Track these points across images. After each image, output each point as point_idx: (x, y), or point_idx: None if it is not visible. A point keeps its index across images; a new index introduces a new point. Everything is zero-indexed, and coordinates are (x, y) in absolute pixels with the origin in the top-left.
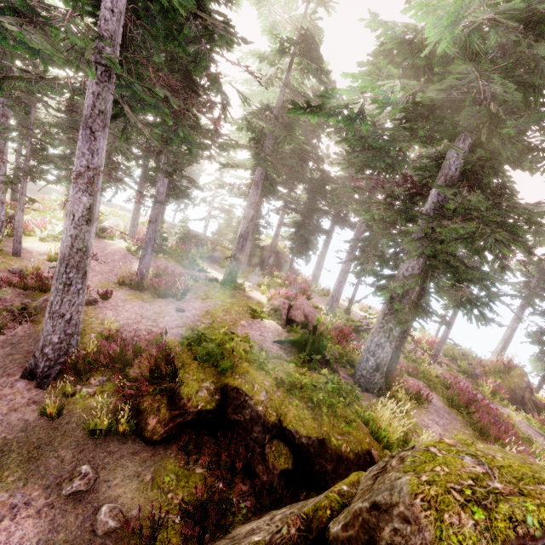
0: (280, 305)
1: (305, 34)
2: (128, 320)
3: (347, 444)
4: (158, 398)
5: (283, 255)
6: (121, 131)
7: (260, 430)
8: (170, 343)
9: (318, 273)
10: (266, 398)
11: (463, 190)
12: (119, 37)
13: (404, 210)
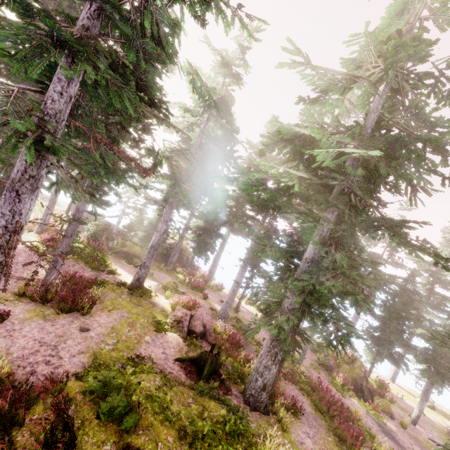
0: (183, 316)
1: (221, 97)
2: (23, 350)
3: None
4: None
5: (186, 251)
6: (50, 184)
7: None
8: (71, 389)
9: (213, 270)
10: None
11: (332, 248)
12: (64, 113)
13: (289, 251)
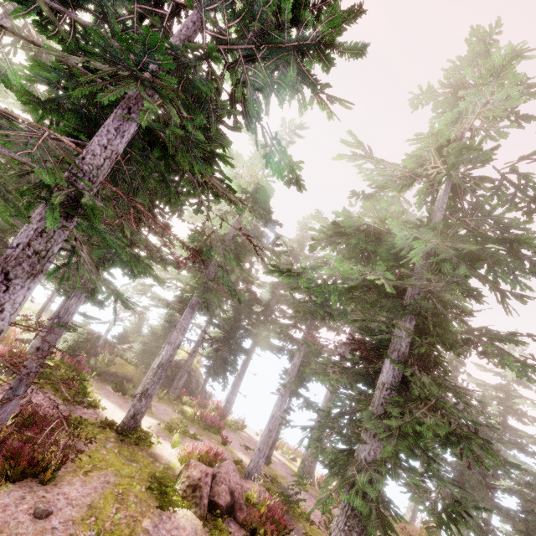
0: (201, 478)
1: (259, 188)
2: None
3: None
4: None
5: (196, 372)
6: (55, 268)
7: None
8: None
9: (232, 398)
10: None
11: (415, 369)
12: (103, 173)
13: (355, 373)
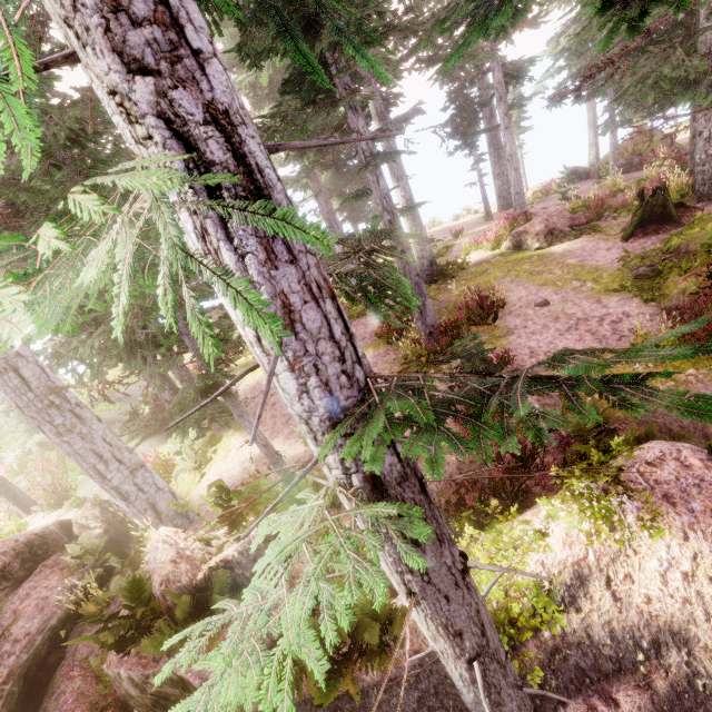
0: (546, 225)
1: None
2: (585, 340)
3: None
4: None
5: None
6: None
7: None
8: None
9: None
10: None
11: None
12: None
13: None
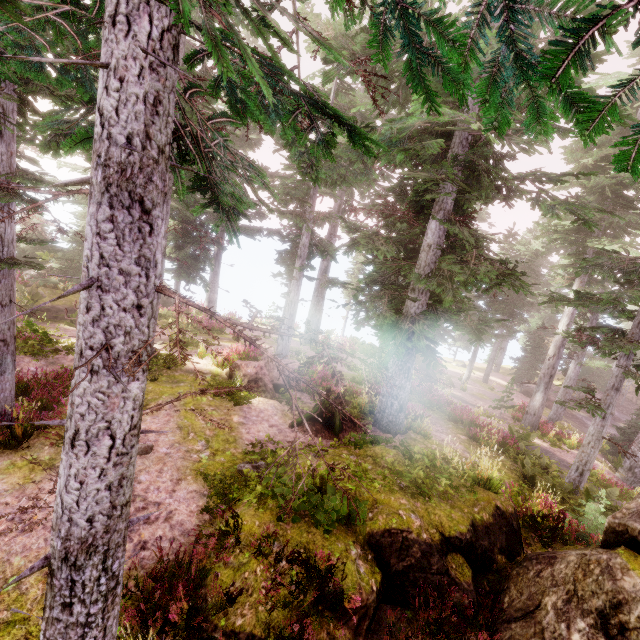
0: (258, 372)
1: None
2: None
3: (485, 512)
4: (317, 622)
5: None
6: None
7: (438, 559)
8: (248, 527)
9: (214, 297)
10: (419, 520)
11: (458, 225)
12: None
13: (395, 241)
